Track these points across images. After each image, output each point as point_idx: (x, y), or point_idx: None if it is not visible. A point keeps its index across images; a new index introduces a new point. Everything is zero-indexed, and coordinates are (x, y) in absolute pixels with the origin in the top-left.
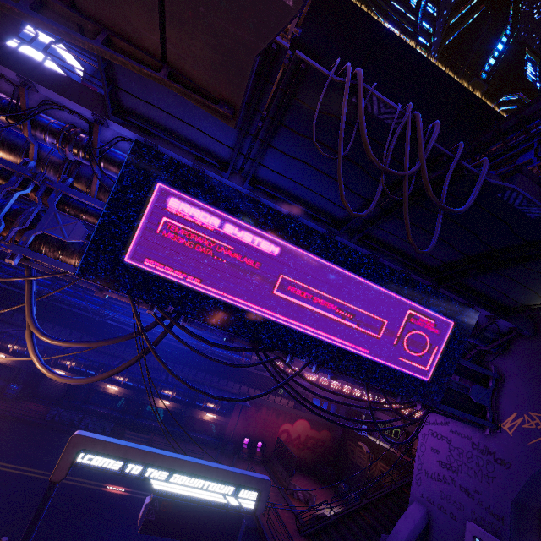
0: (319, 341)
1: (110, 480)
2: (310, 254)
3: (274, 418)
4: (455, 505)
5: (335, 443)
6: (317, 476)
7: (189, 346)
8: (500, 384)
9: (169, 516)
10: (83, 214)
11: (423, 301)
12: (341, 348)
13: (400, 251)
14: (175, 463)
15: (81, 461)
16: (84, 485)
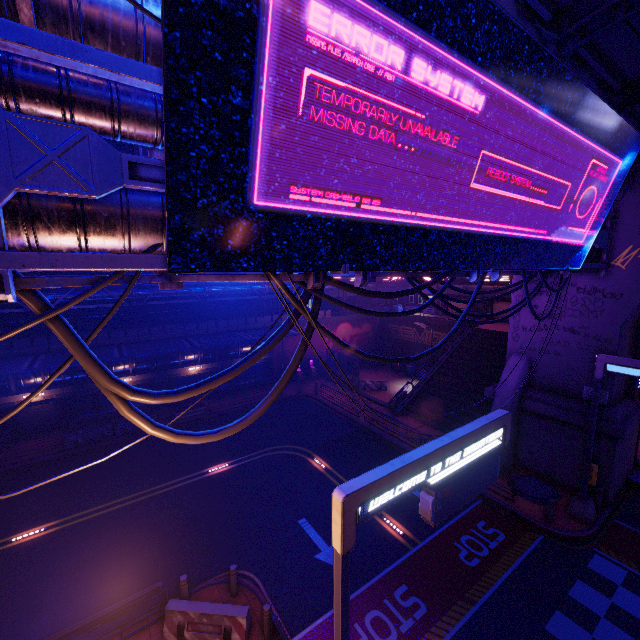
0: (507, 239)
1: (205, 464)
2: (519, 98)
3: (316, 333)
4: (559, 344)
5: (376, 331)
6: (370, 364)
7: (365, 311)
8: (614, 221)
9: (451, 496)
10: (65, 107)
11: (607, 141)
12: (524, 239)
13: (608, 60)
14: (443, 452)
15: (361, 515)
16: (186, 483)
